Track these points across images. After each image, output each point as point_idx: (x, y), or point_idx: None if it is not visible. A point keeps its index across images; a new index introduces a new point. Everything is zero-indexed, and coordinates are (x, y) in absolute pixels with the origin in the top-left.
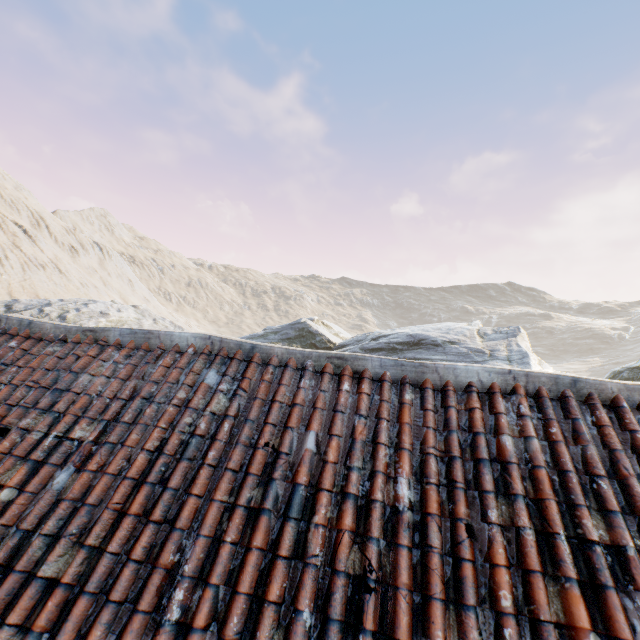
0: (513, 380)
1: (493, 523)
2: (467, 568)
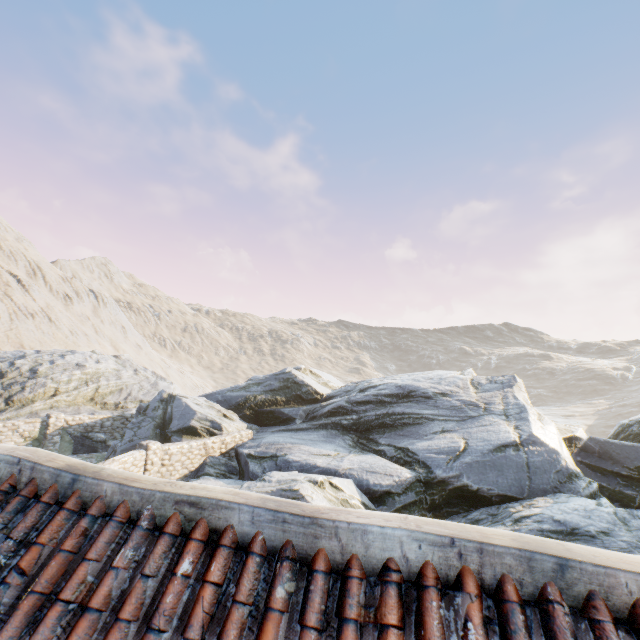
0: (459, 559)
1: None
2: None
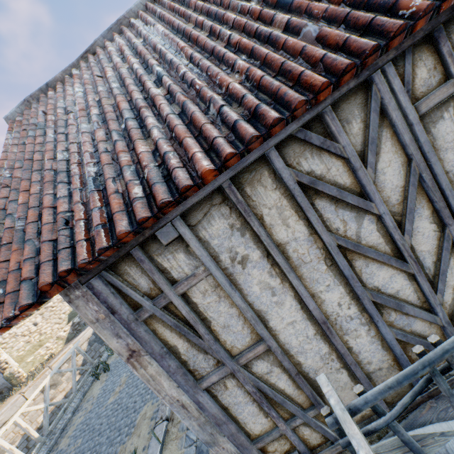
0: None
1: None
2: None
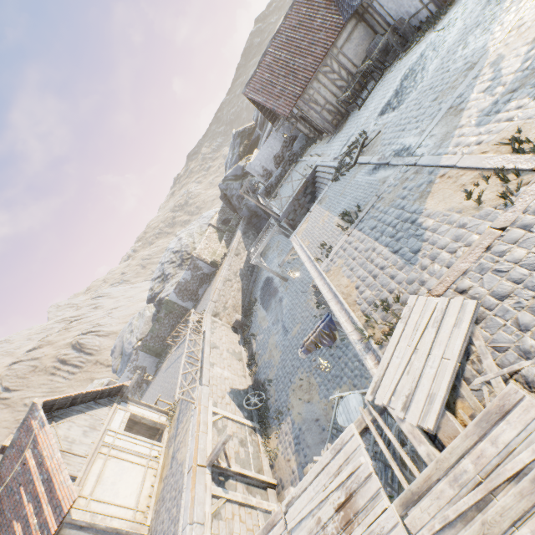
0: None
1: (311, 0)
2: (313, 4)
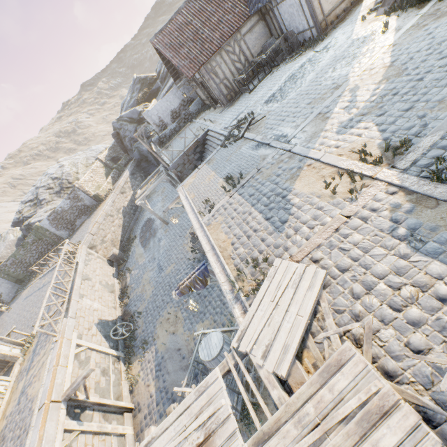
0: None
1: None
2: None
